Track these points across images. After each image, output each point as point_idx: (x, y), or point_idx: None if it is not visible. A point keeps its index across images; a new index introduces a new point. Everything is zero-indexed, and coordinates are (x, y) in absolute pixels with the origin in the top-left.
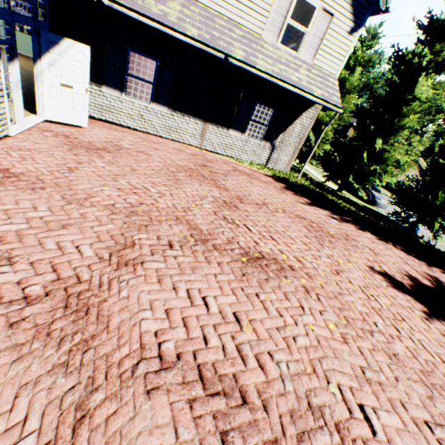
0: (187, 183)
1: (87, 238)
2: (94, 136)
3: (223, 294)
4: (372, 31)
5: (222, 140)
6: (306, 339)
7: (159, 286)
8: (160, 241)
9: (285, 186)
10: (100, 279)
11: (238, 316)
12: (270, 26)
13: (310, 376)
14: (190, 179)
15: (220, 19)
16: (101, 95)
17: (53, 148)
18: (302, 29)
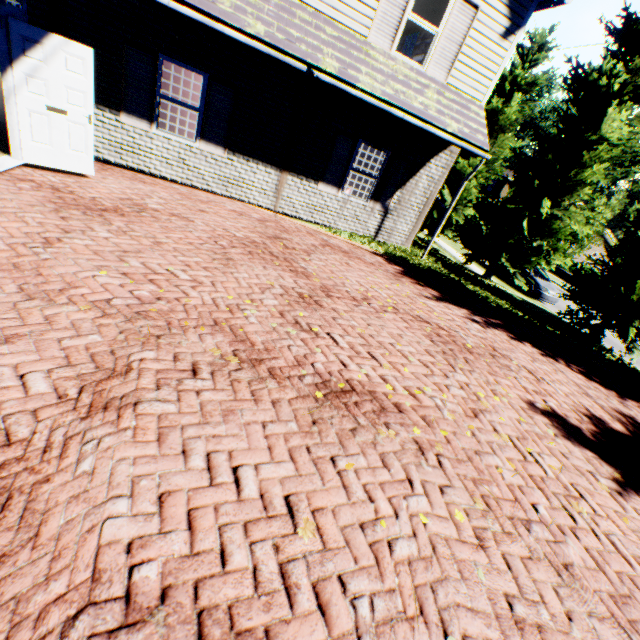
0: (244, 264)
1: (46, 360)
2: (103, 190)
3: (272, 460)
4: (538, 39)
5: (308, 199)
6: (413, 545)
7: (157, 449)
8: (177, 364)
9: (402, 270)
10: (49, 438)
11: (292, 504)
12: (381, 24)
13: (413, 623)
14: (249, 258)
15: (302, 10)
16: (120, 127)
17: (28, 207)
18: (431, 29)
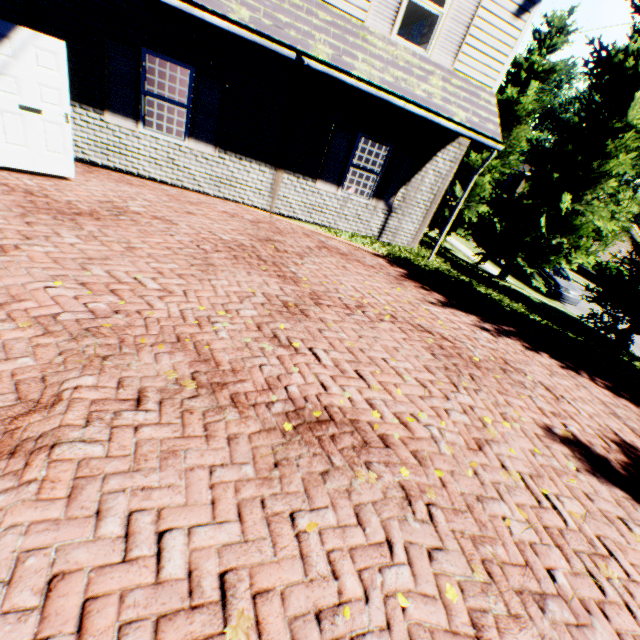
0: (225, 270)
1: None
2: (82, 193)
3: (213, 520)
4: (557, 23)
5: (306, 199)
6: None
7: (64, 509)
8: (119, 391)
9: (405, 273)
10: None
11: (228, 585)
12: (379, 6)
13: None
14: (233, 263)
15: None
16: (105, 127)
17: None
18: (434, 10)
